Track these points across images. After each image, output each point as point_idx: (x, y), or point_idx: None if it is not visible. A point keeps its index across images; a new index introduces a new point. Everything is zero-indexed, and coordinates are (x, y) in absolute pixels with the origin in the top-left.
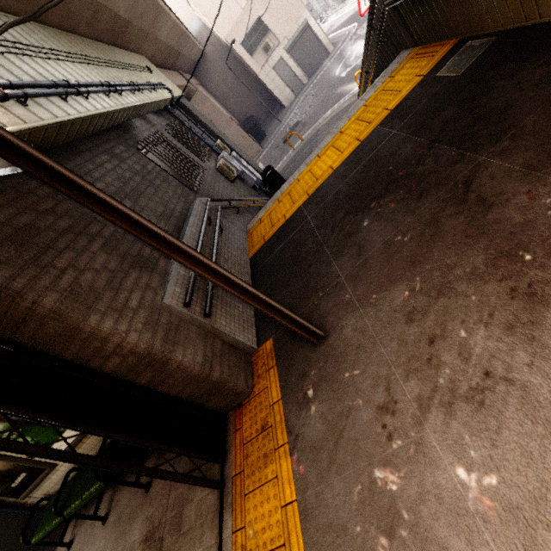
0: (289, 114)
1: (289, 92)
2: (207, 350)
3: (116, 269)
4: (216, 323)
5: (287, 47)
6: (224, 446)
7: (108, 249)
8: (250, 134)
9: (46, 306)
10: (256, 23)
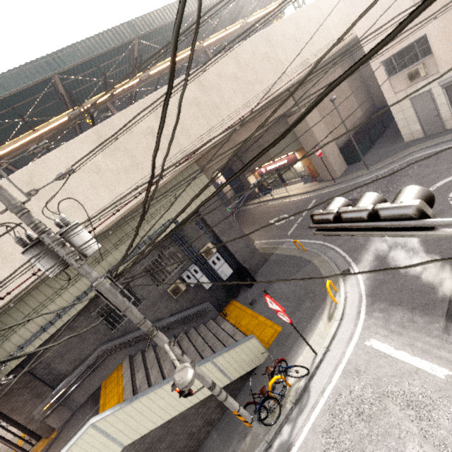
0: (385, 165)
1: (419, 129)
2: (40, 426)
3: (28, 399)
4: (47, 420)
5: (444, 82)
6: (41, 438)
7: (30, 392)
8: (343, 154)
9: (4, 413)
10: (417, 40)
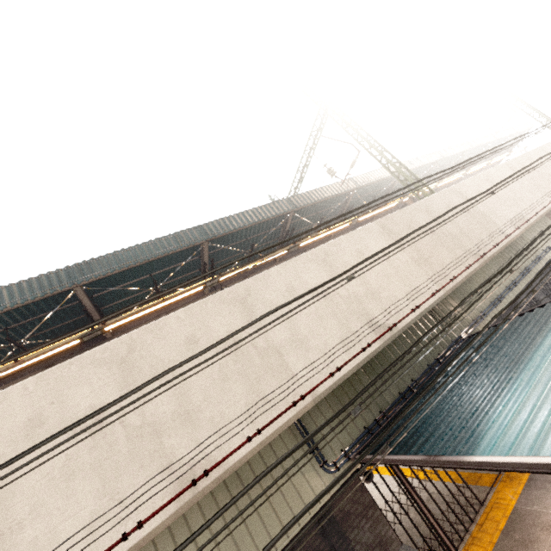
0: None
1: None
2: None
3: None
4: None
5: None
6: None
7: None
8: None
9: None
10: None
